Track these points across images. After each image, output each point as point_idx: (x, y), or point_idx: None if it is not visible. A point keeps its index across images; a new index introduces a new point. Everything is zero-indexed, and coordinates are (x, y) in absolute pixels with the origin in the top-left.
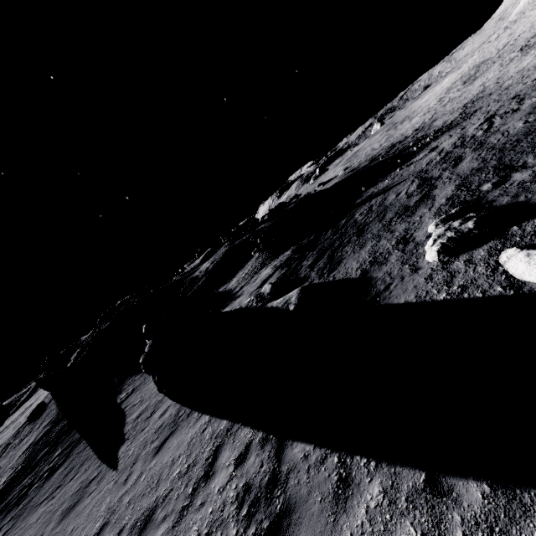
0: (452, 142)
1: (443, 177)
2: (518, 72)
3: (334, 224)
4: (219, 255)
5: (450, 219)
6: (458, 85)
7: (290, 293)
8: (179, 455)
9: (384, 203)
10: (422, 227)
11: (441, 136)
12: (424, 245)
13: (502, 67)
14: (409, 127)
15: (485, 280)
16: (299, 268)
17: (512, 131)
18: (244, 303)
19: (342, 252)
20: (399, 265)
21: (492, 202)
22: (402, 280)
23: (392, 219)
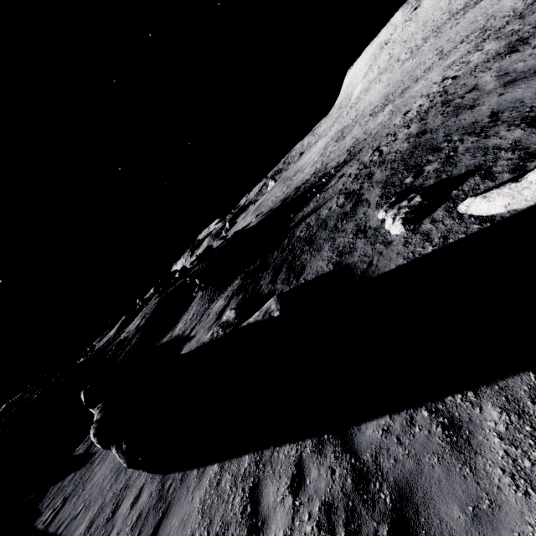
0: (356, 168)
1: (364, 187)
2: (378, 125)
3: (277, 246)
4: (151, 307)
5: (395, 204)
6: (332, 143)
7: (265, 305)
8: (192, 532)
9: (321, 218)
10: (371, 218)
11: (343, 168)
12: (383, 227)
13: (362, 126)
14: (304, 175)
15: (459, 226)
16: (258, 288)
17: (402, 149)
18: (205, 338)
19: (300, 261)
20: (369, 246)
21: (422, 185)
22: (381, 254)
23: (336, 224)
